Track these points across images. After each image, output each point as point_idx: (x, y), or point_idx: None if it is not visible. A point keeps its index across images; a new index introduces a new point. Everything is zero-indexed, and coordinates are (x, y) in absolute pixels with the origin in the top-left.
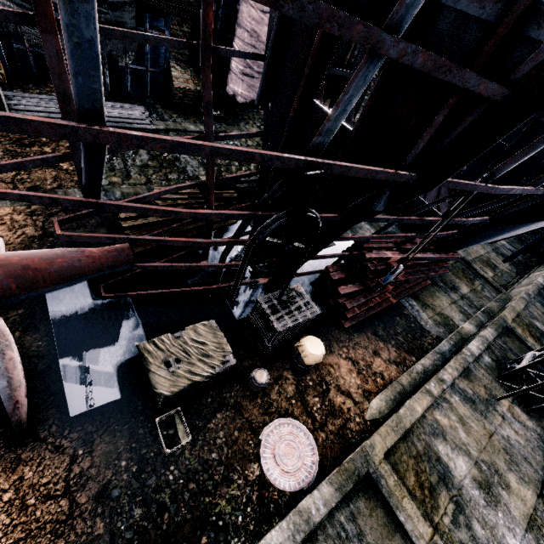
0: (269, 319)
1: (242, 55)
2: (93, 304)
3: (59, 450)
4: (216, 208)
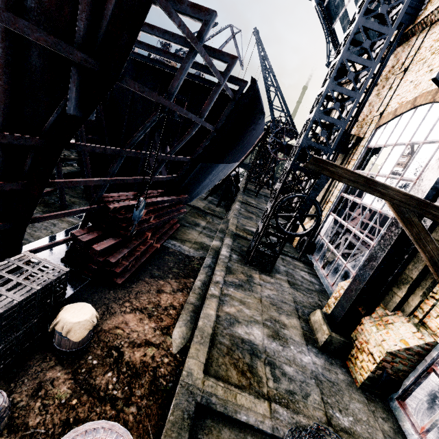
0: None
1: None
2: None
3: None
4: None
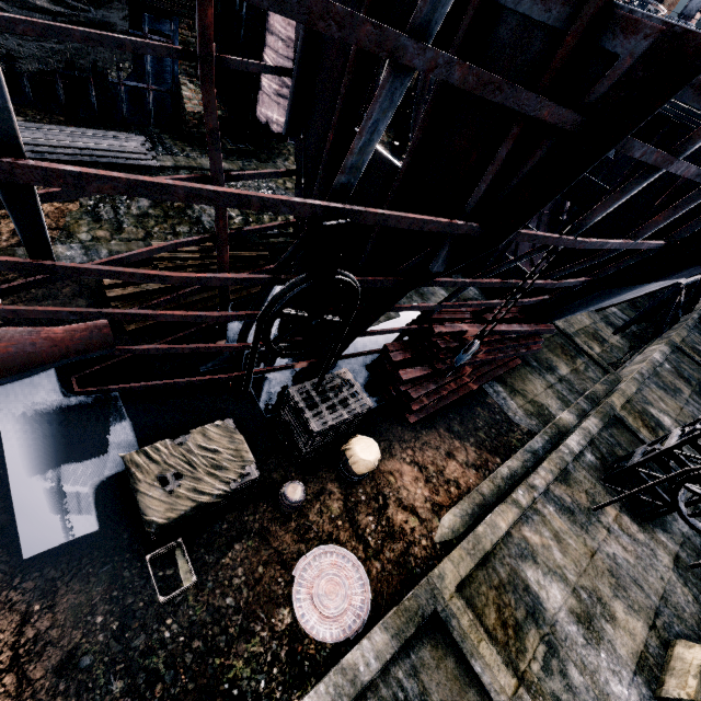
0: (304, 415)
1: (261, 69)
2: (64, 403)
3: (4, 607)
4: (239, 271)
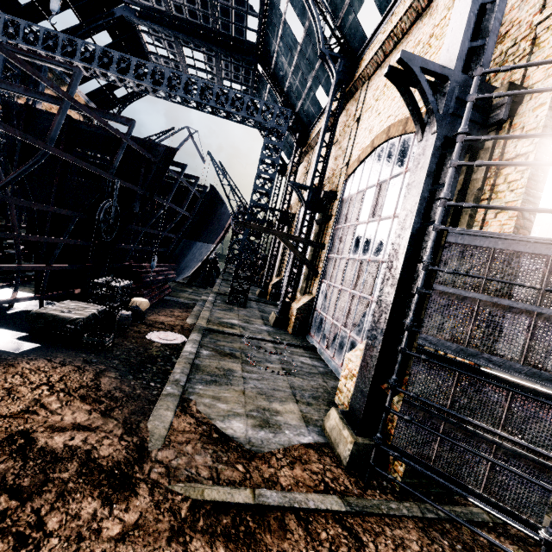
0: (109, 284)
1: None
2: None
3: (33, 360)
4: None
